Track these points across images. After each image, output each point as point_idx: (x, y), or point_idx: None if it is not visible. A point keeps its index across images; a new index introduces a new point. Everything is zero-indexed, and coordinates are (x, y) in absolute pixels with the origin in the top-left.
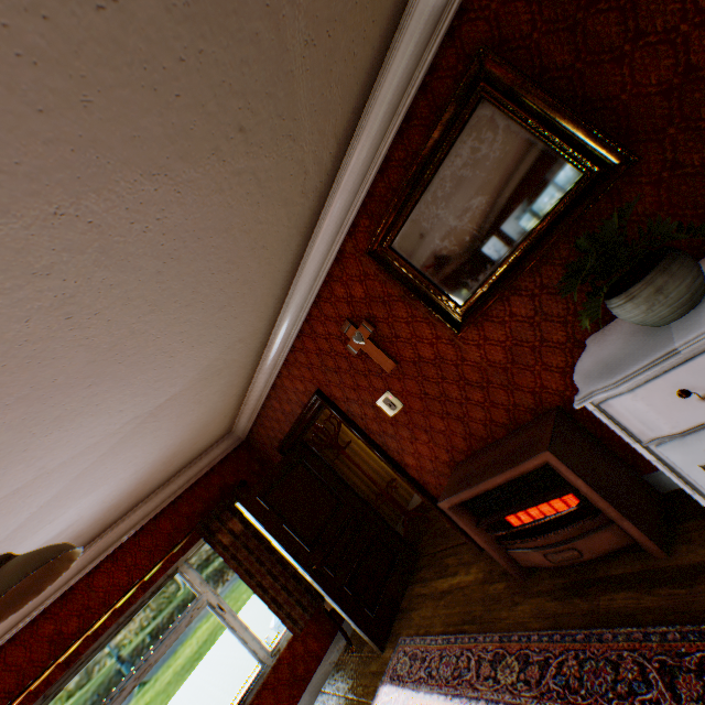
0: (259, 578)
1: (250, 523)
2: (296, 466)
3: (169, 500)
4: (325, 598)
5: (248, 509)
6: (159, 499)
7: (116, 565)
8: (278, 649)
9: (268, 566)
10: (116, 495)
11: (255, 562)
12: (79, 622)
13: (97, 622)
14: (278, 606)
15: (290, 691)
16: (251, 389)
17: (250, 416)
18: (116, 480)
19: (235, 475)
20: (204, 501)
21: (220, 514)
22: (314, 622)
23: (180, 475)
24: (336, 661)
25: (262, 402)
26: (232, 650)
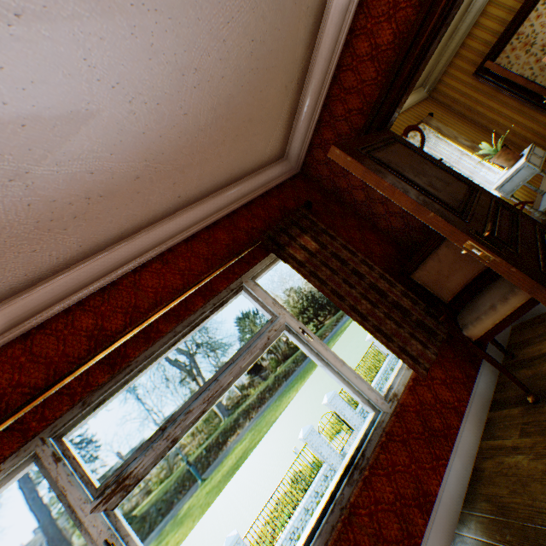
0: (350, 303)
1: (325, 244)
2: (395, 144)
3: (221, 213)
4: (462, 326)
5: (349, 156)
6: (209, 209)
7: (165, 268)
8: (393, 394)
9: (359, 291)
10: (150, 116)
11: (340, 284)
12: (124, 322)
13: (145, 320)
14: (384, 338)
15: (428, 451)
16: (323, 24)
17: (312, 112)
18: (142, 39)
19: (294, 202)
20: (262, 221)
21: (286, 230)
22: (436, 368)
23: (231, 188)
24: (485, 421)
25: (336, 61)
26: (264, 459)
